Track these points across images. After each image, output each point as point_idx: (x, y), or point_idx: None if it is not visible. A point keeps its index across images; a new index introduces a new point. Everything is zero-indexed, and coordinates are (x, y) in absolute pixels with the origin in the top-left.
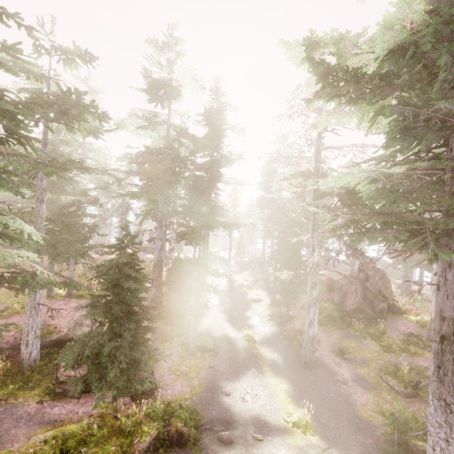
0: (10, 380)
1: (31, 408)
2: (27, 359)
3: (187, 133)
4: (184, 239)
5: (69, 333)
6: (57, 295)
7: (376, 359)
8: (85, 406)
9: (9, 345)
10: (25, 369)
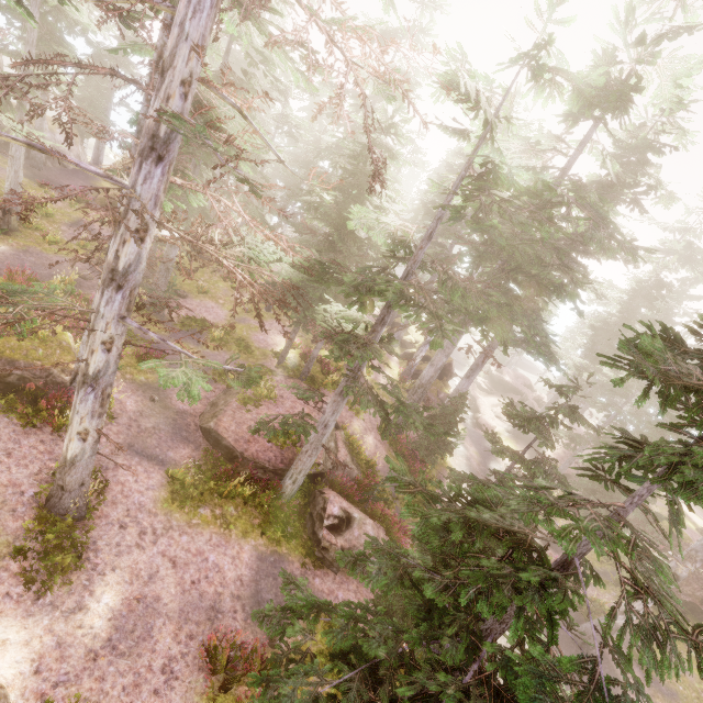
0: (273, 517)
1: (296, 568)
2: (288, 494)
3: (603, 214)
4: (519, 420)
5: (324, 468)
6: (289, 367)
7: (691, 702)
8: (342, 588)
9: (272, 467)
10: (282, 503)
